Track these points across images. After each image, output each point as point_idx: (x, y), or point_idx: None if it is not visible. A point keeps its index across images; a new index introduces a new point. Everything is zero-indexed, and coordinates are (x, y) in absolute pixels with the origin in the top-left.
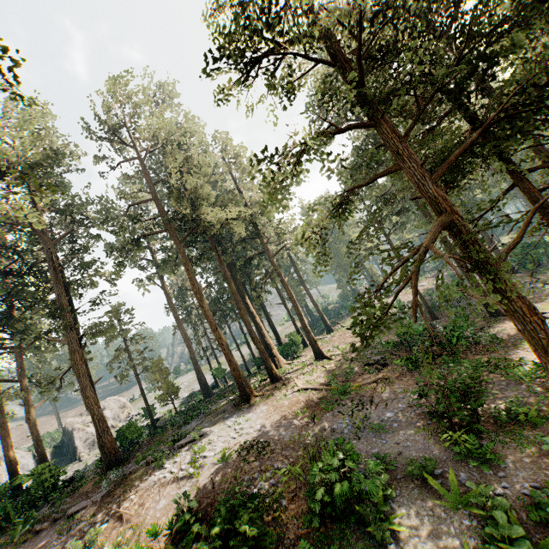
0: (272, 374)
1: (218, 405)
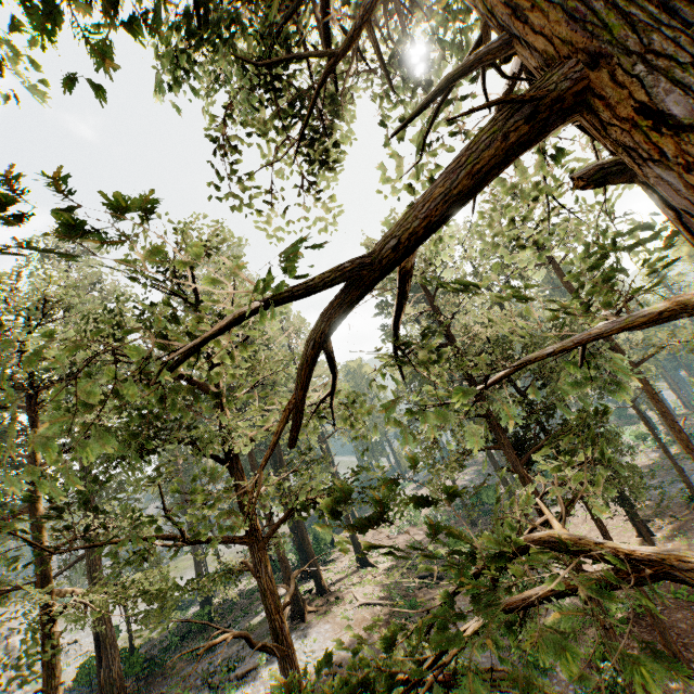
0: (321, 584)
1: (246, 624)
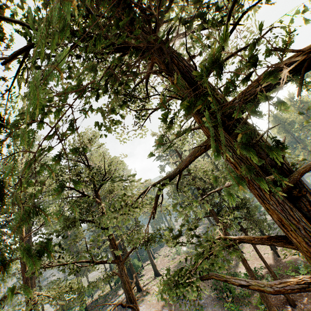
0: (139, 286)
1: (104, 310)
